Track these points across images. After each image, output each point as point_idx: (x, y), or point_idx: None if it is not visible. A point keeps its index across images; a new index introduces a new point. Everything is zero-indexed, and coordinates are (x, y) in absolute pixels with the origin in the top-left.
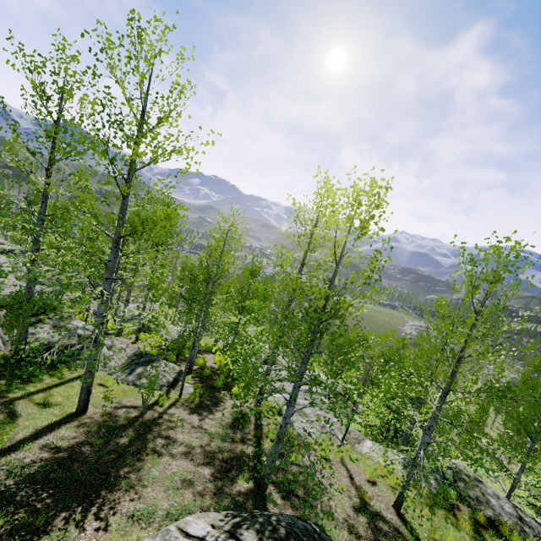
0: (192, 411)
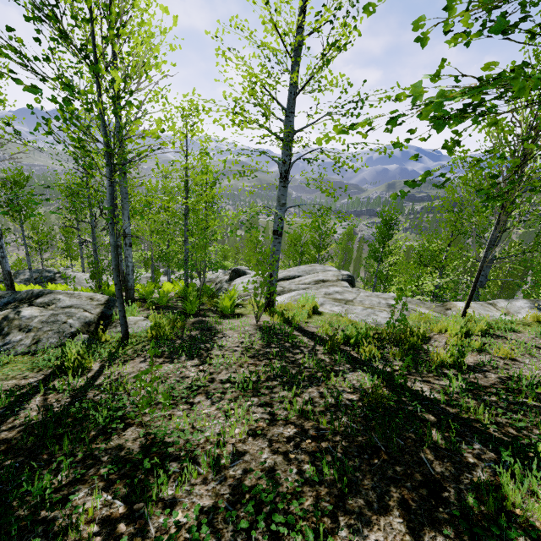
0: (167, 356)
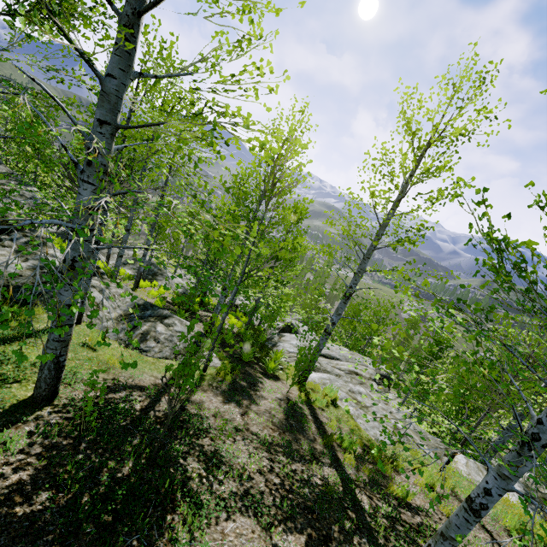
0: (226, 397)
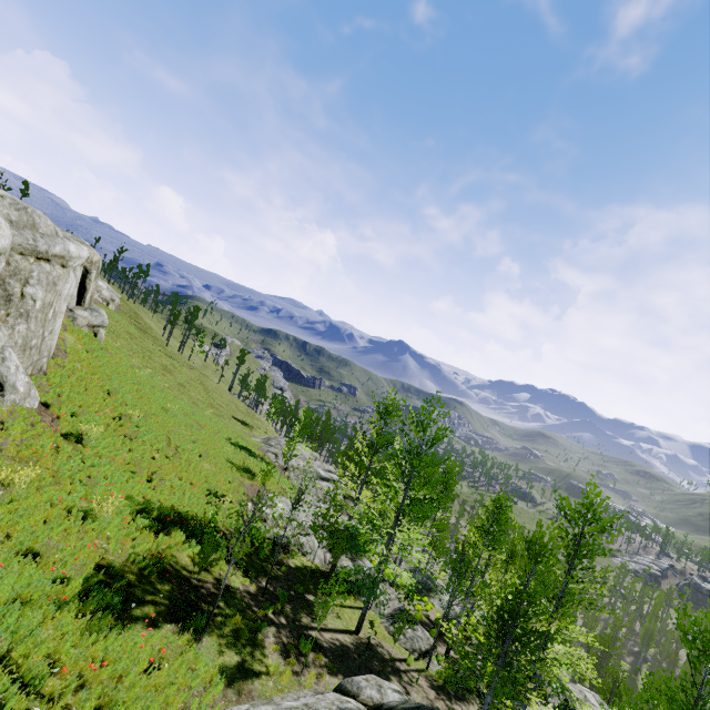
0: (432, 686)
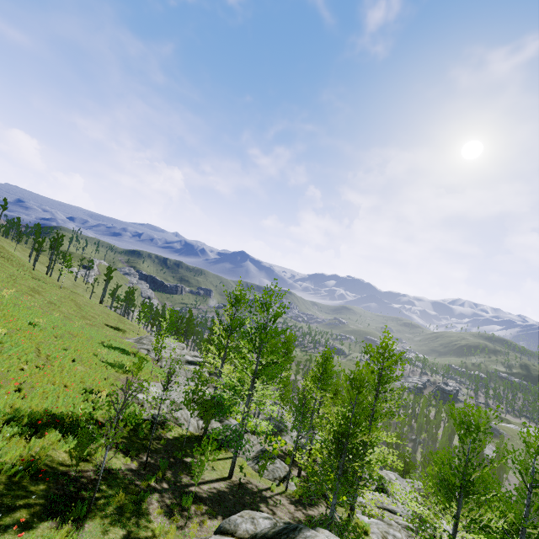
0: (291, 502)
